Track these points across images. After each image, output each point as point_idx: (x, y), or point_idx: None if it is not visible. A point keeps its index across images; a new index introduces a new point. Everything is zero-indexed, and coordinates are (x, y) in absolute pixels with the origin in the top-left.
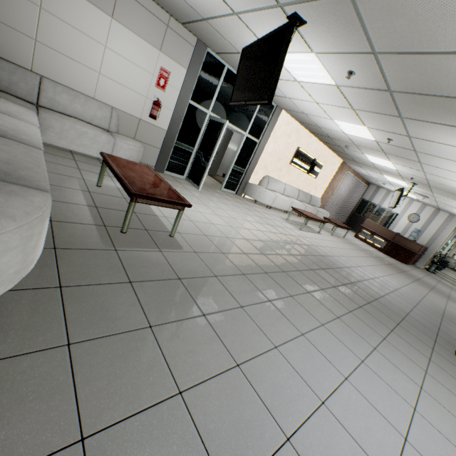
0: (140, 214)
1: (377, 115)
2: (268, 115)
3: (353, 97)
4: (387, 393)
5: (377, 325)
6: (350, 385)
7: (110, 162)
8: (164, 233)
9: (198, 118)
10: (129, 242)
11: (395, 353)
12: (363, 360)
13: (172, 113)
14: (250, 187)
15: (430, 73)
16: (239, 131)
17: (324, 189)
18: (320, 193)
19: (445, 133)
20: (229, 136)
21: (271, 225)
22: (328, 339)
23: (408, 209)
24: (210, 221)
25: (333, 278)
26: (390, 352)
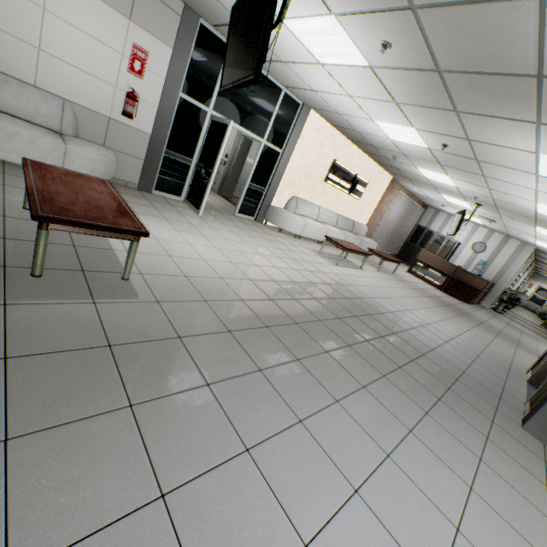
0: (83, 247)
1: (426, 109)
2: (293, 117)
3: (394, 84)
4: (418, 507)
5: (420, 392)
6: (361, 502)
7: (30, 171)
8: (113, 275)
9: (195, 118)
10: (39, 291)
11: (439, 434)
12: (390, 454)
13: (157, 111)
14: (273, 211)
15: (491, 36)
16: (254, 137)
17: (370, 214)
18: (366, 218)
19: (514, 132)
20: (247, 146)
21: (295, 260)
22: (340, 424)
23: (472, 237)
24: (202, 256)
25: (369, 328)
26: (433, 434)
